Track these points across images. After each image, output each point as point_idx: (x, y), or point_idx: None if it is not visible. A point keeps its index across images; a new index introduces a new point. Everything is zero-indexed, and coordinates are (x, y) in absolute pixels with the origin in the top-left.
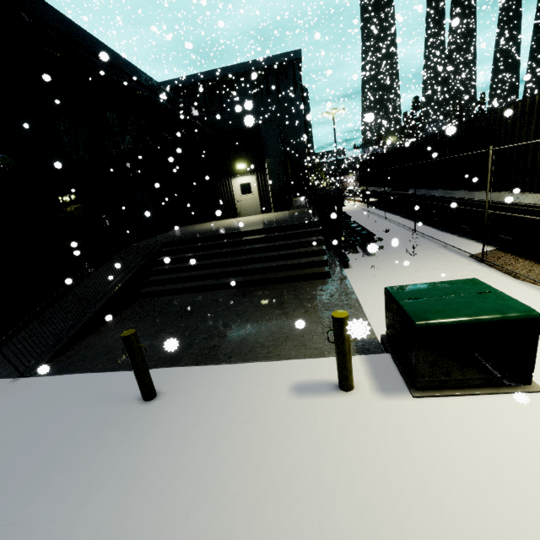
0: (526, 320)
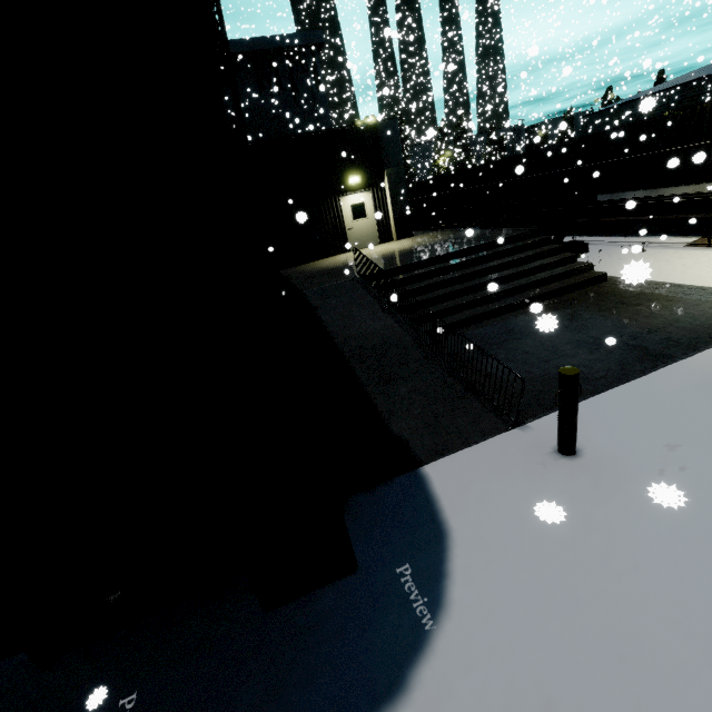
0: None
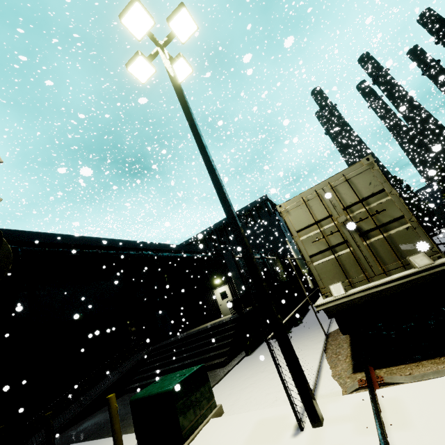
0: (166, 392)
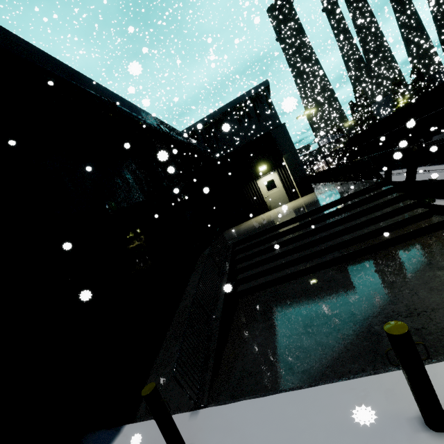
0: None
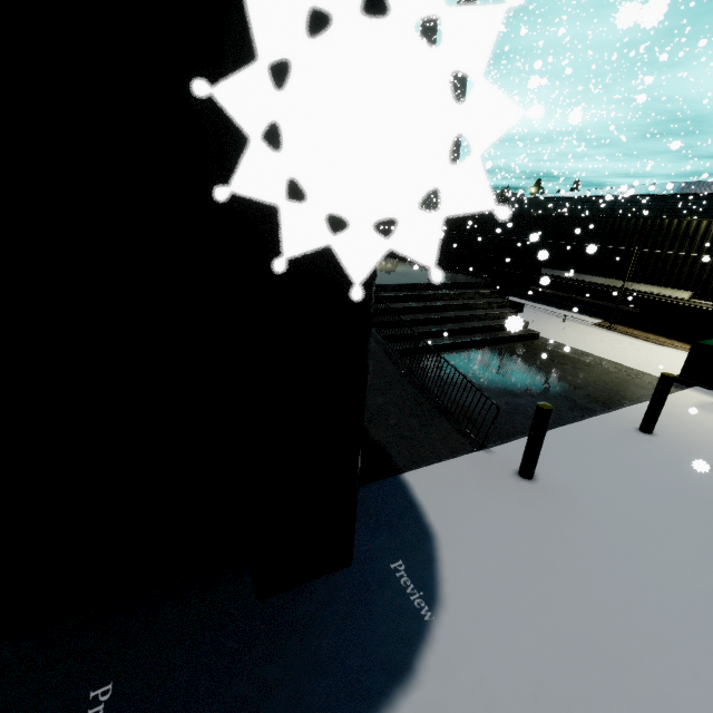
0: None
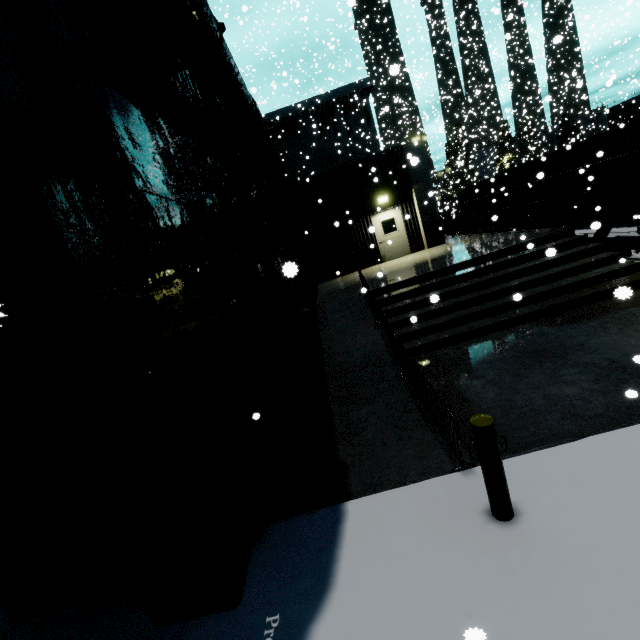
0: None
